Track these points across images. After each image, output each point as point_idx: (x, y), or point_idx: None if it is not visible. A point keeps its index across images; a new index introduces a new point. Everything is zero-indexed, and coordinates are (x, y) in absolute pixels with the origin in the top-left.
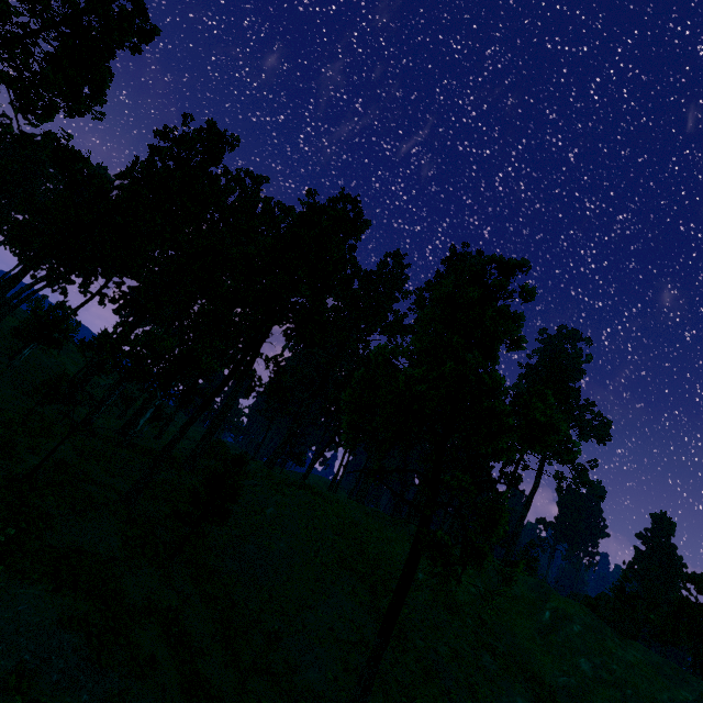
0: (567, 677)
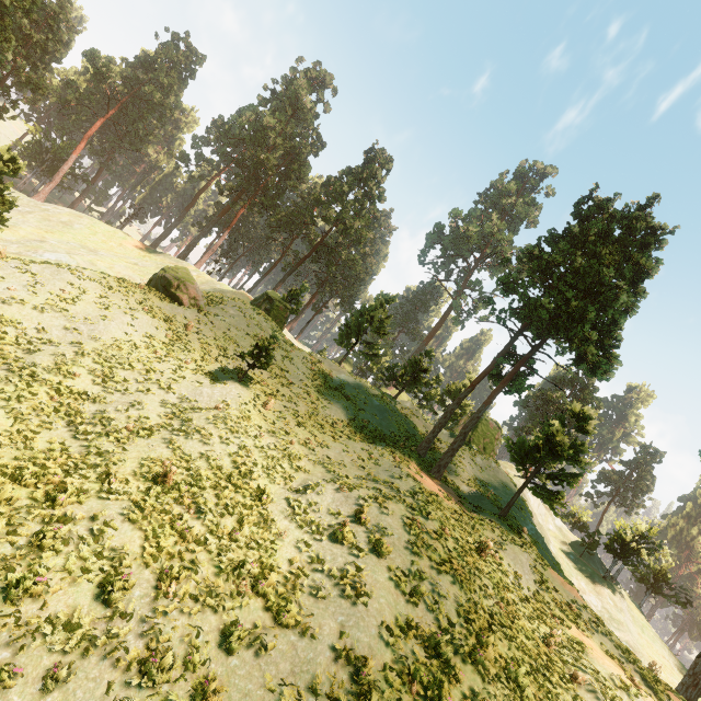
0: None
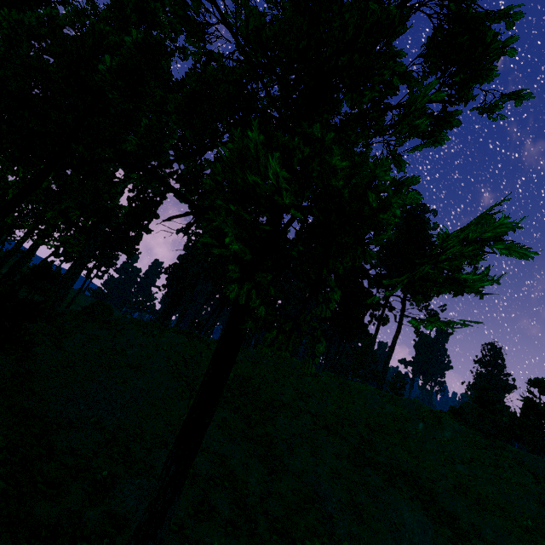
0: (445, 480)
